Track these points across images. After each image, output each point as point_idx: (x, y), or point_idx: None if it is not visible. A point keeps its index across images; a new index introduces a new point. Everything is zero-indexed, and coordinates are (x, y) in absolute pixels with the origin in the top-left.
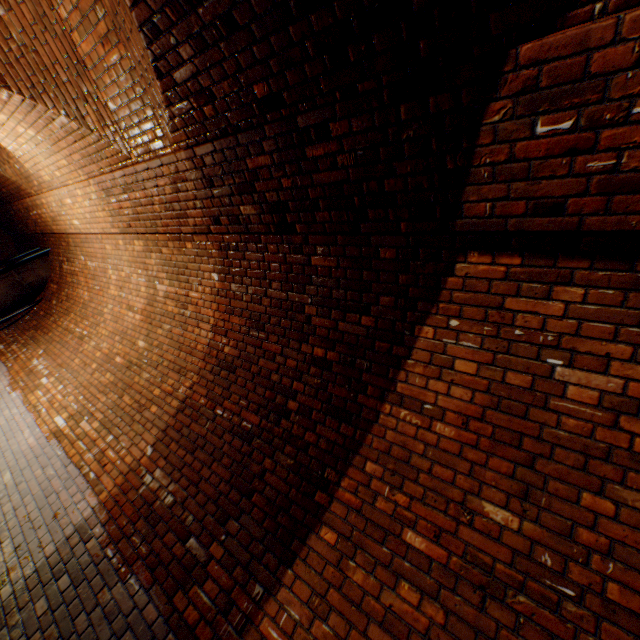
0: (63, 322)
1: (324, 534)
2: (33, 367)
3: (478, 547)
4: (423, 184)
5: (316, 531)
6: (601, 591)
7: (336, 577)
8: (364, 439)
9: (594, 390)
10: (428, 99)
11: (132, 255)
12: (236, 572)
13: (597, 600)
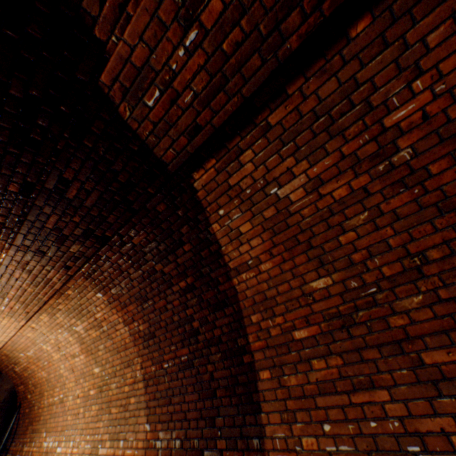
0: (44, 403)
1: (263, 376)
2: (46, 449)
3: (326, 308)
4: (135, 165)
5: (258, 379)
6: (383, 276)
7: (284, 392)
8: (240, 307)
9: (299, 188)
10: (91, 129)
11: (47, 326)
12: (239, 445)
13: (385, 282)
